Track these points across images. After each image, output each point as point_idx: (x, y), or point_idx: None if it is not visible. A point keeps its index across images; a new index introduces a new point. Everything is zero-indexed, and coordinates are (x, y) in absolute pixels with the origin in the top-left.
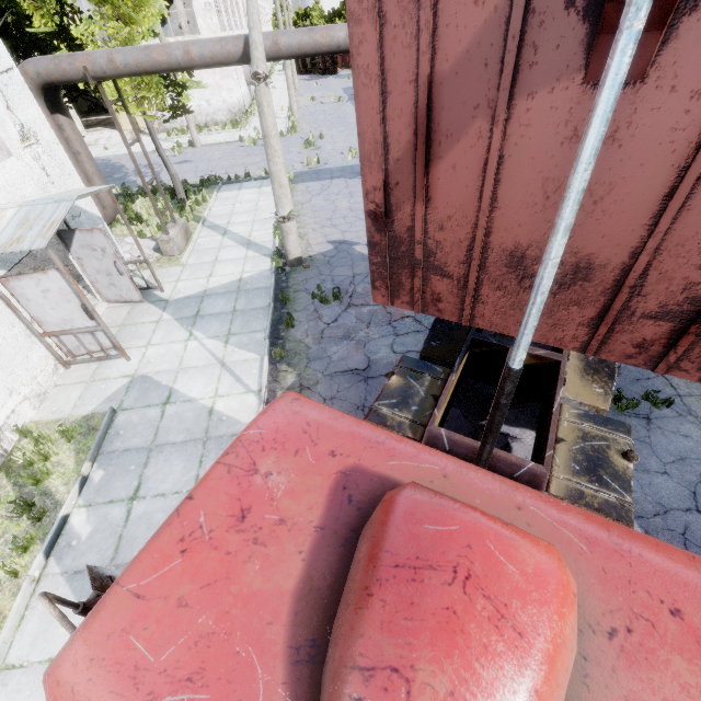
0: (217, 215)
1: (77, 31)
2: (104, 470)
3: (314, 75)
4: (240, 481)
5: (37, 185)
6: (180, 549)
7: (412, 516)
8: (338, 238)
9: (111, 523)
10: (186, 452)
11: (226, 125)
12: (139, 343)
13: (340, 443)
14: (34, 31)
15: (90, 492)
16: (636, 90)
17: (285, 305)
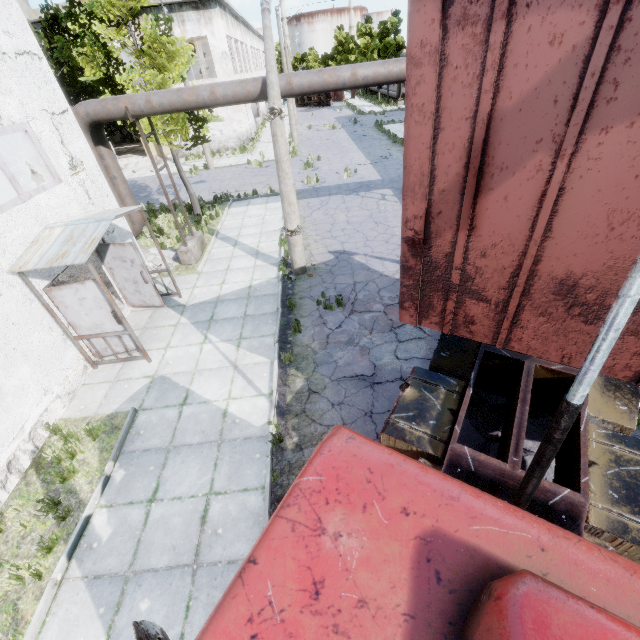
0: (228, 228)
1: (120, 78)
2: (125, 470)
3: (310, 107)
4: (307, 543)
5: (80, 206)
6: (249, 633)
7: (547, 630)
8: (338, 248)
9: (130, 525)
10: (202, 455)
11: (235, 150)
12: (159, 345)
13: (410, 497)
14: (85, 79)
15: (111, 492)
16: None
17: (291, 310)
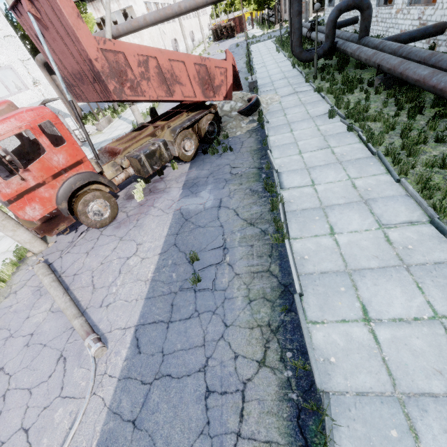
0: (127, 114)
1: None
2: None
3: (223, 40)
4: None
5: (40, 100)
6: None
7: None
8: None
9: None
10: None
11: None
12: None
13: None
14: None
15: None
16: (50, 30)
17: None
